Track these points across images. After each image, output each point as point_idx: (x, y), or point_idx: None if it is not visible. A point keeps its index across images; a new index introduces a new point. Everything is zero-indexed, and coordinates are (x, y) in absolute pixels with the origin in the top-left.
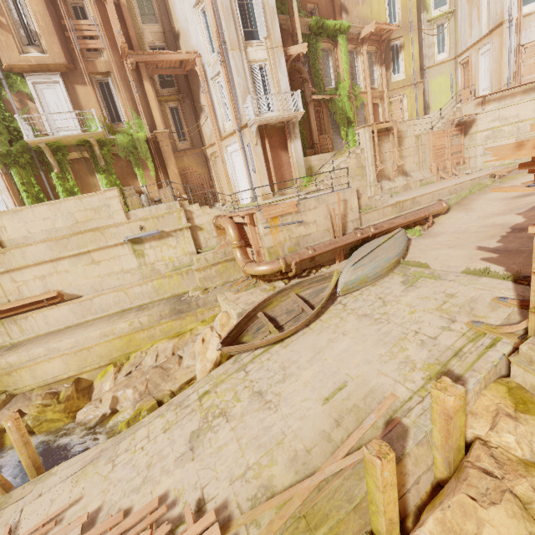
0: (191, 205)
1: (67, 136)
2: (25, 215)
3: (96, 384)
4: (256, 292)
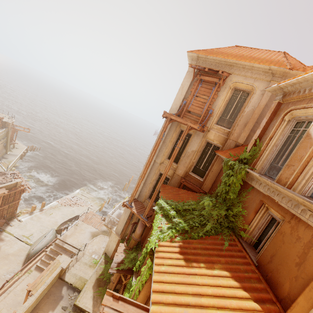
0: None
1: None
2: None
3: None
4: None
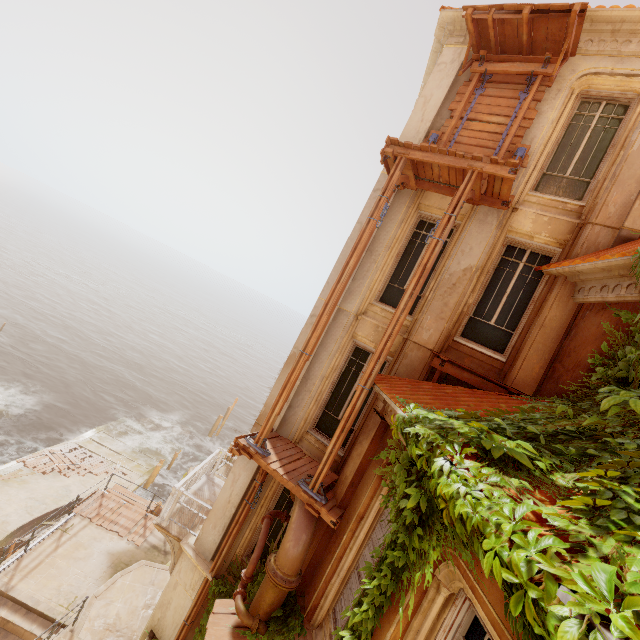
0: None
1: None
2: None
3: None
4: None
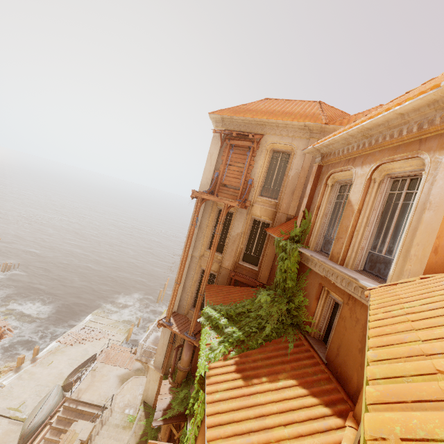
0: None
1: None
2: None
3: None
4: None
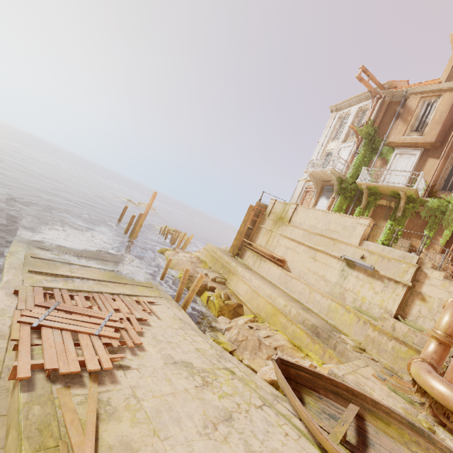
0: (432, 269)
1: (383, 185)
2: (310, 212)
3: (241, 316)
4: (398, 401)
